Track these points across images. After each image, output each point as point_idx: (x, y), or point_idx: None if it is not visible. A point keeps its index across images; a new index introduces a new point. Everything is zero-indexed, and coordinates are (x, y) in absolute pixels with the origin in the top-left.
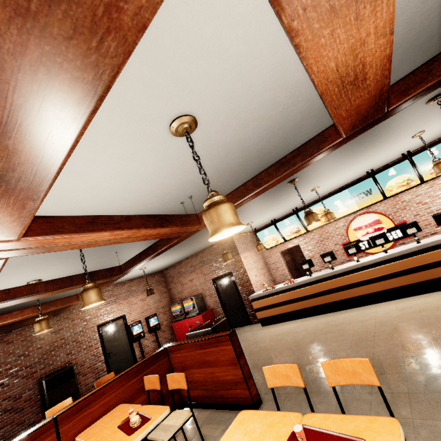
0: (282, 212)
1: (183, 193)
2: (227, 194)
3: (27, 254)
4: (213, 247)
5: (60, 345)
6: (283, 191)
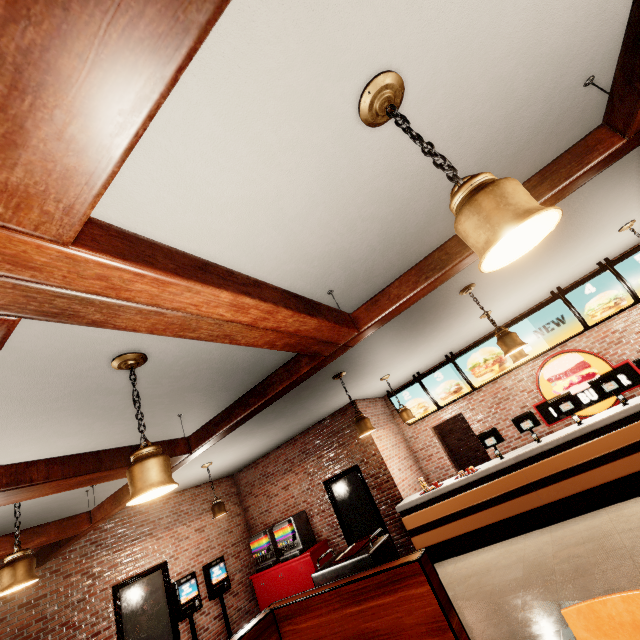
0: (430, 360)
1: (323, 281)
2: (409, 270)
3: (61, 319)
4: (323, 423)
5: (35, 635)
6: (448, 309)
